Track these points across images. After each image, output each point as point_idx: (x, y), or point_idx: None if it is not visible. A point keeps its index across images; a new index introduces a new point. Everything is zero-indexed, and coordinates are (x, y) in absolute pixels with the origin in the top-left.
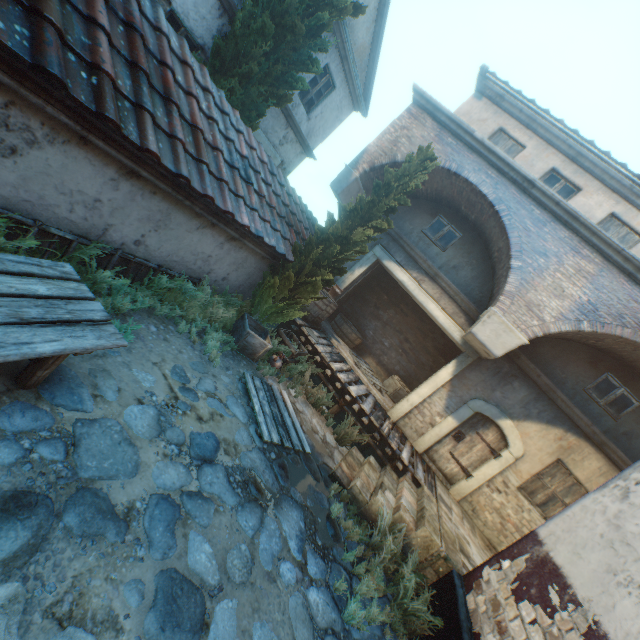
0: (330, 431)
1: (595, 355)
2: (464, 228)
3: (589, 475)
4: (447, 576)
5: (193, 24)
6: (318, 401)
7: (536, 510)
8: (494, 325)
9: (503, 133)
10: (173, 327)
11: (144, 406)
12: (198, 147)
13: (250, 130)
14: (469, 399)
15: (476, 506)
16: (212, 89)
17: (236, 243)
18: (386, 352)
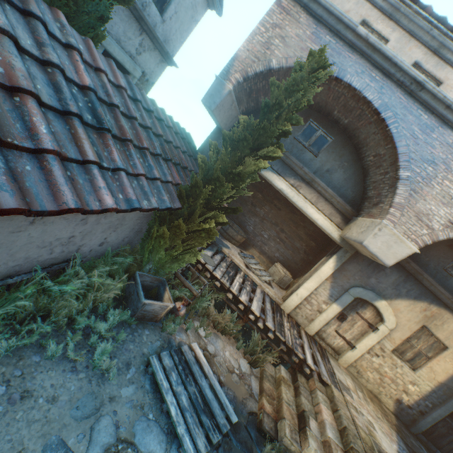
0: (241, 353)
1: None
2: (334, 131)
3: (447, 335)
4: None
5: None
6: (226, 328)
7: (406, 364)
8: (385, 237)
9: (366, 26)
10: (38, 354)
11: None
12: None
13: (89, 41)
14: (349, 287)
15: (360, 369)
16: None
17: None
18: (266, 243)
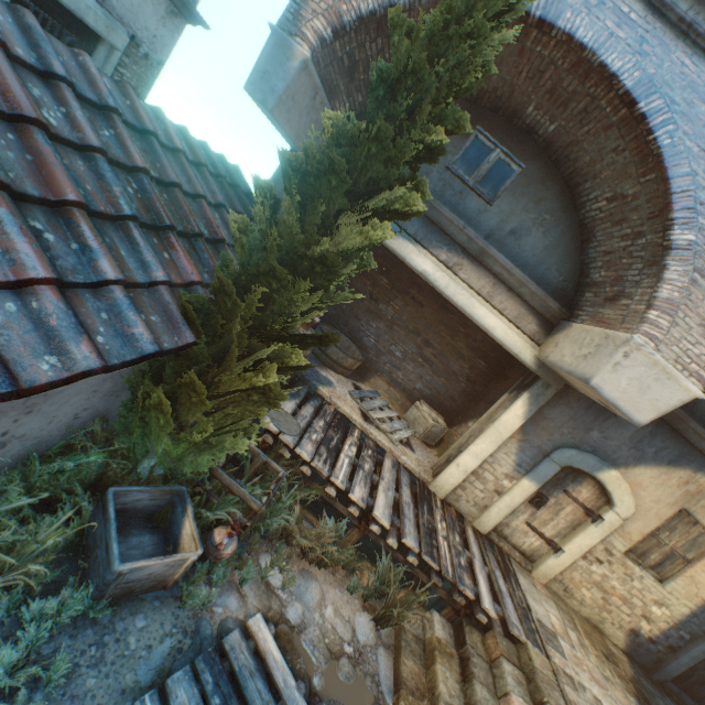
0: (358, 598)
1: None
2: (526, 151)
3: None
4: None
5: None
6: (325, 556)
7: (648, 573)
8: (637, 369)
9: None
10: None
11: None
12: None
13: None
14: (552, 448)
15: (569, 584)
16: None
17: None
18: (399, 365)
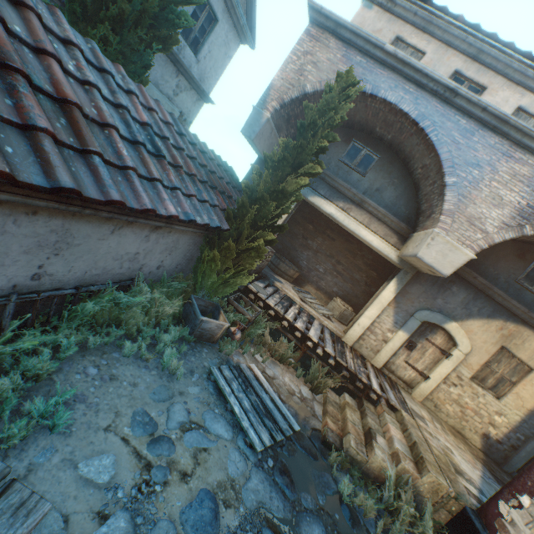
0: (302, 381)
1: (521, 247)
2: (380, 149)
3: (530, 354)
4: (462, 516)
5: None
6: (283, 356)
7: (489, 393)
8: (439, 246)
9: (400, 42)
10: (117, 352)
11: (109, 521)
12: (78, 131)
13: (142, 87)
14: (414, 311)
15: (437, 402)
16: (76, 40)
17: (163, 229)
18: (322, 277)
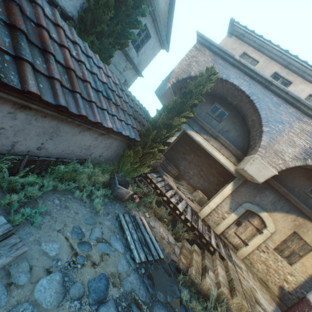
0: (170, 233)
1: (309, 173)
2: (229, 109)
3: None
4: None
5: (64, 4)
6: (161, 216)
7: (285, 260)
8: (257, 165)
9: (245, 55)
10: (71, 195)
11: (51, 275)
12: (72, 82)
13: (106, 65)
14: (242, 203)
15: (252, 261)
16: (79, 42)
17: (105, 136)
18: (191, 177)
